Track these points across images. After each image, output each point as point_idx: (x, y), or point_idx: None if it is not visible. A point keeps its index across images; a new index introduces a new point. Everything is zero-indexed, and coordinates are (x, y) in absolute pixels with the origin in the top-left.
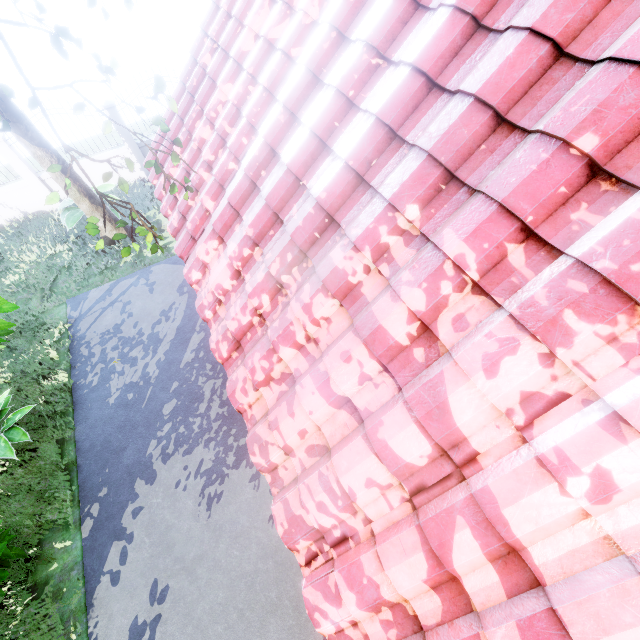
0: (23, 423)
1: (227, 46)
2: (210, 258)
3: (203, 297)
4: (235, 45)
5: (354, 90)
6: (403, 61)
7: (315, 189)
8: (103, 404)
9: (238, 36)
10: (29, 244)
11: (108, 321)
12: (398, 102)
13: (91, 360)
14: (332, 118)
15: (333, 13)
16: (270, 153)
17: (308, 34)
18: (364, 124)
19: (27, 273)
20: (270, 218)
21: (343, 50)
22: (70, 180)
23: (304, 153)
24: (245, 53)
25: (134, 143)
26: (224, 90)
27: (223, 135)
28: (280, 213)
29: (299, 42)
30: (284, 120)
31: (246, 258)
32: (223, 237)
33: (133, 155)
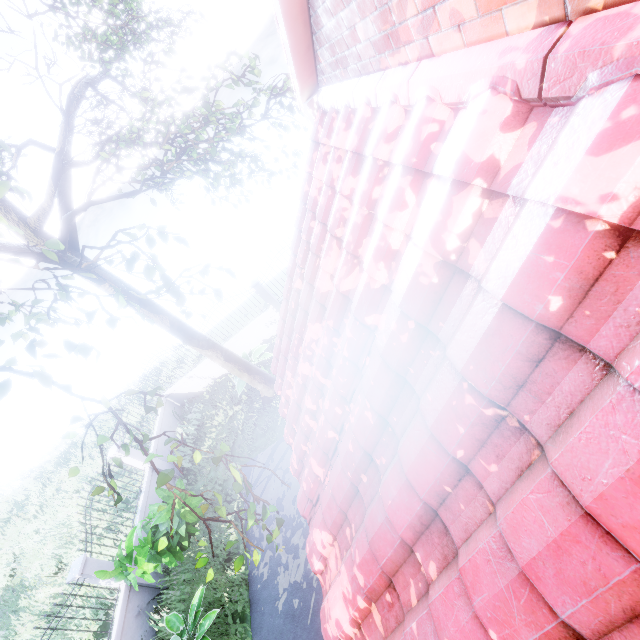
0: (213, 623)
1: (310, 279)
2: (327, 552)
3: (326, 618)
4: (317, 277)
5: (463, 449)
6: (557, 472)
7: (436, 613)
8: (273, 609)
9: (318, 267)
10: (217, 407)
11: (272, 494)
12: (574, 578)
13: (261, 544)
14: (437, 479)
15: (403, 297)
16: (366, 455)
17: (381, 298)
18: (500, 556)
19: (217, 436)
20: (381, 575)
21: (431, 346)
22: (232, 364)
23: (406, 510)
24: (325, 293)
25: (277, 303)
26: (313, 330)
27: (319, 386)
28: (393, 577)
29: (372, 308)
30: (373, 421)
31: (363, 610)
32: (335, 535)
33: (278, 312)
